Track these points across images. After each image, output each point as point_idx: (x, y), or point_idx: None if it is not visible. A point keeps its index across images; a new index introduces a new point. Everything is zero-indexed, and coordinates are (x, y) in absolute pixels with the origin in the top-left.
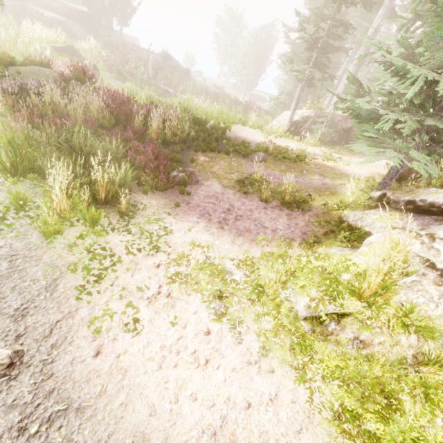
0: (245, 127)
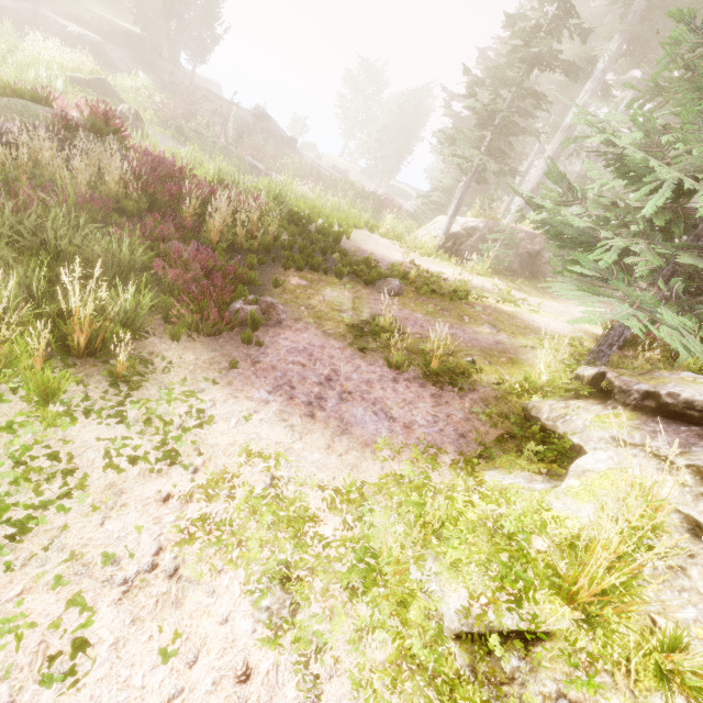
0: (374, 235)
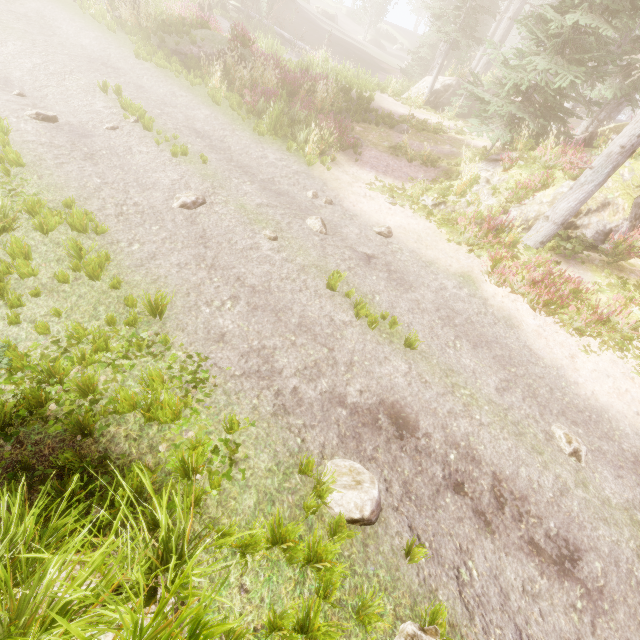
0: (384, 96)
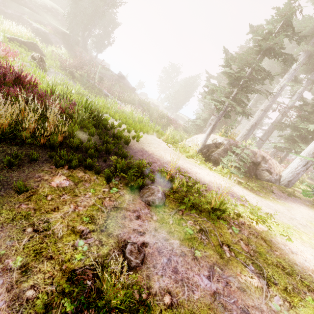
0: (159, 139)
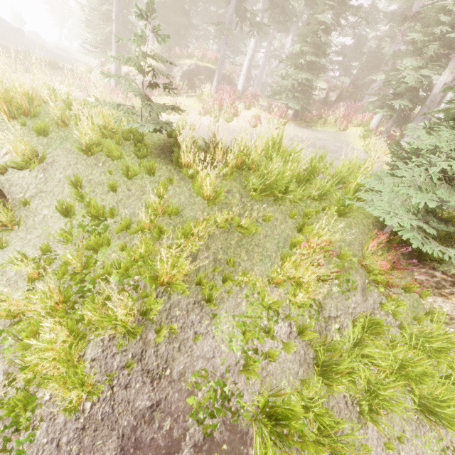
0: None
